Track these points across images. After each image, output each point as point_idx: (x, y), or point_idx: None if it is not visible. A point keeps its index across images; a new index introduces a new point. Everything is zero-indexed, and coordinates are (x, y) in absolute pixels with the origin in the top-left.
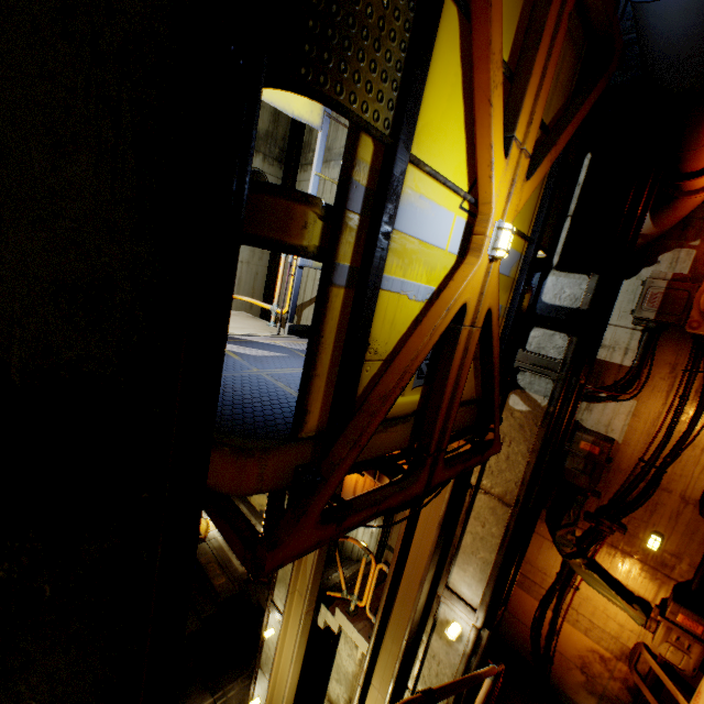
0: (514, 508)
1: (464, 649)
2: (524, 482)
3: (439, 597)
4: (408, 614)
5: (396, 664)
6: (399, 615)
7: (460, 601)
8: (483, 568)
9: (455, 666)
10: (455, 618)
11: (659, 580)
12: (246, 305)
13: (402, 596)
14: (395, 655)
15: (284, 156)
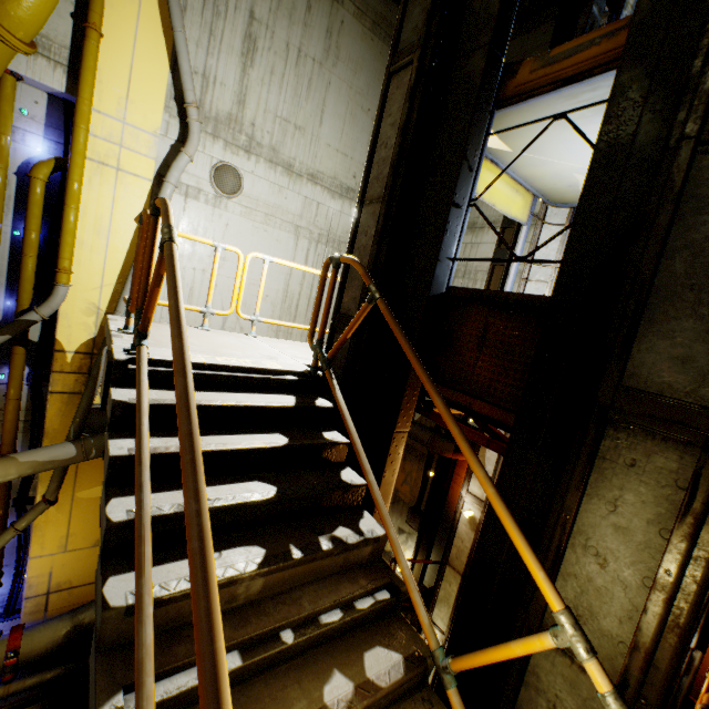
0: None
1: None
2: None
3: None
4: None
5: None
6: None
7: None
8: None
9: None
10: None
11: None
12: None
13: None
14: None
15: None
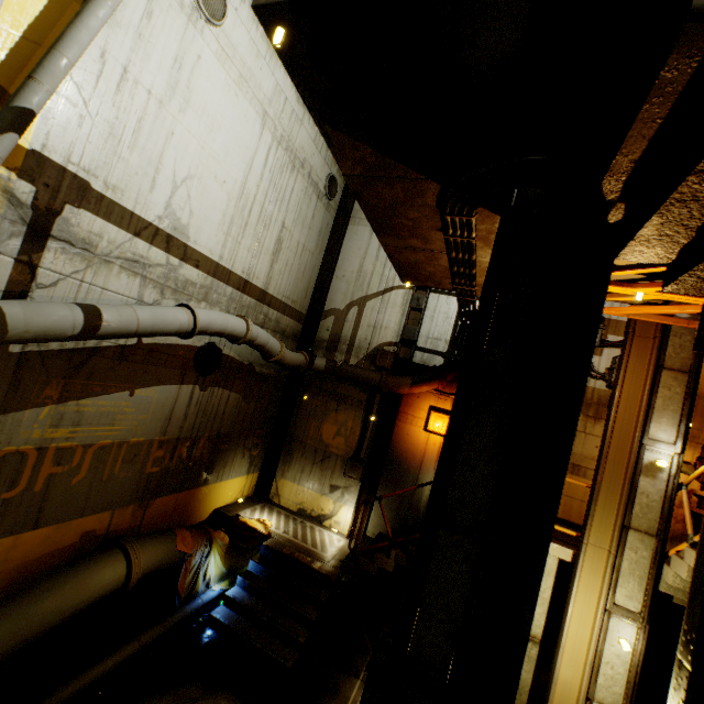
0: (692, 371)
1: (670, 472)
2: (696, 355)
3: (644, 447)
4: (619, 470)
5: (622, 506)
6: (610, 474)
7: (661, 442)
8: (673, 416)
9: (662, 490)
10: (657, 457)
11: (693, 447)
12: (303, 293)
13: (611, 459)
14: (610, 506)
15: None
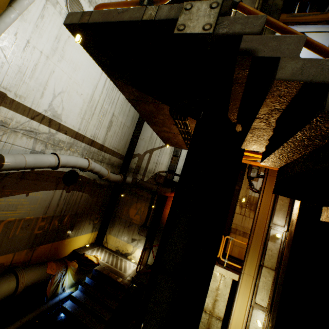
0: None
1: (282, 240)
2: None
3: (271, 227)
4: (259, 238)
5: (260, 255)
6: (255, 240)
7: (278, 225)
8: (284, 213)
9: (278, 248)
10: (276, 232)
11: None
12: (123, 146)
13: (256, 233)
14: (254, 255)
15: None
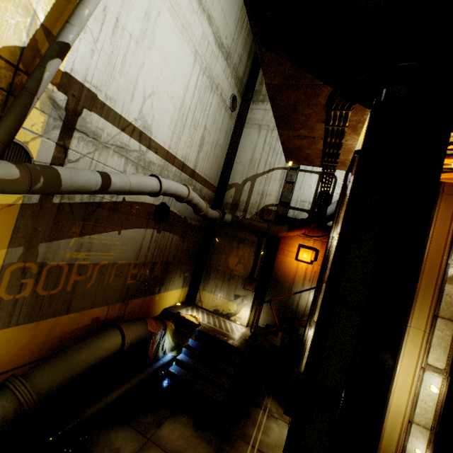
0: None
1: None
2: None
3: (449, 265)
4: (431, 280)
5: (434, 302)
6: (426, 283)
7: None
8: None
9: None
10: None
11: None
12: (215, 173)
13: (426, 274)
14: (425, 303)
15: (242, 94)
